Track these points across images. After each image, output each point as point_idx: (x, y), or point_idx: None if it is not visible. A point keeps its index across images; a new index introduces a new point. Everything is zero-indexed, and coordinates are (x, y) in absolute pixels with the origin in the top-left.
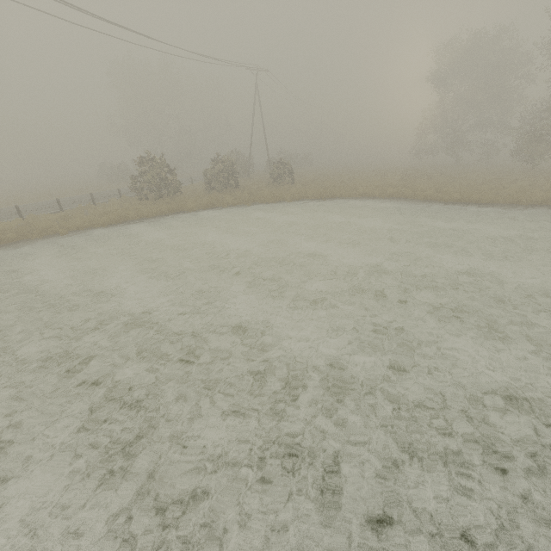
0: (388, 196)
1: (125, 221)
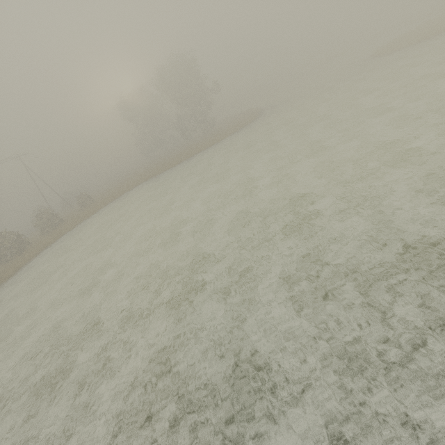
0: (145, 180)
1: (19, 269)
